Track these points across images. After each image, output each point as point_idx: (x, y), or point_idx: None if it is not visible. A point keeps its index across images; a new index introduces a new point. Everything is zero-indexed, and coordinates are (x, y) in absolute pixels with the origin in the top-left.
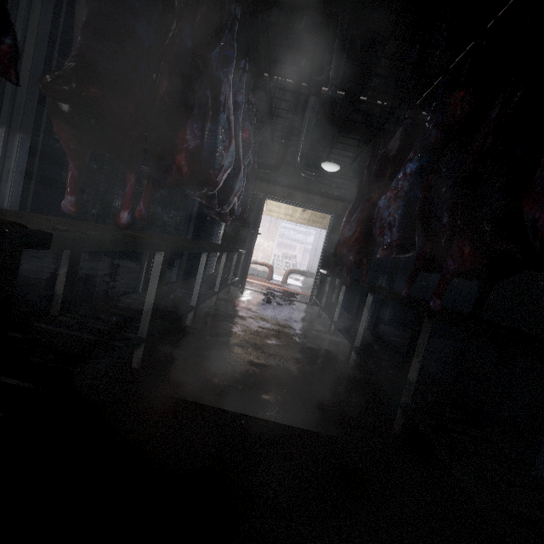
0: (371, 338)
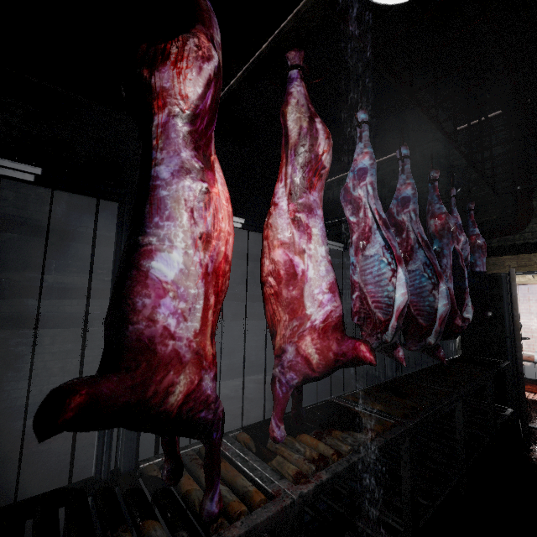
0: None
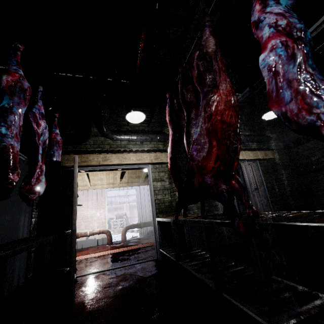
0: (315, 311)
